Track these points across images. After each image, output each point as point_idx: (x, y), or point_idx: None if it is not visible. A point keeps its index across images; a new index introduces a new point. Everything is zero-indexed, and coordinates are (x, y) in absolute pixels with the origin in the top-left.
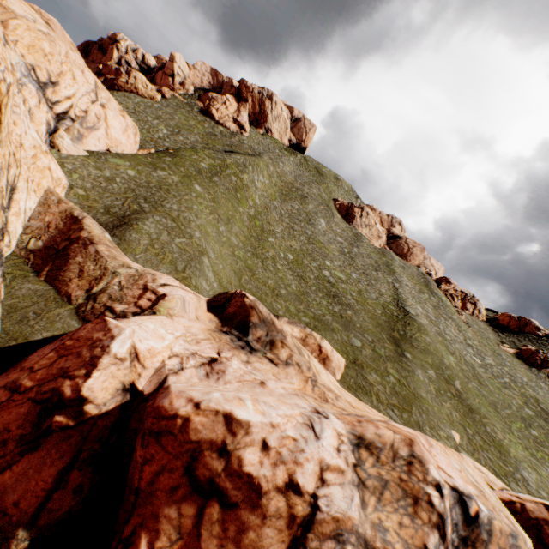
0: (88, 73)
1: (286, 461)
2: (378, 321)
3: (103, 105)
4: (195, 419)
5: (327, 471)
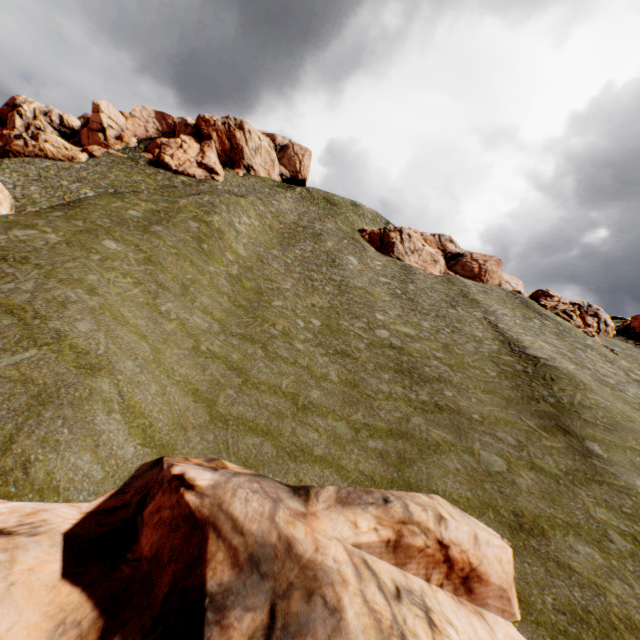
0: None
1: None
2: (502, 392)
3: None
4: None
5: None
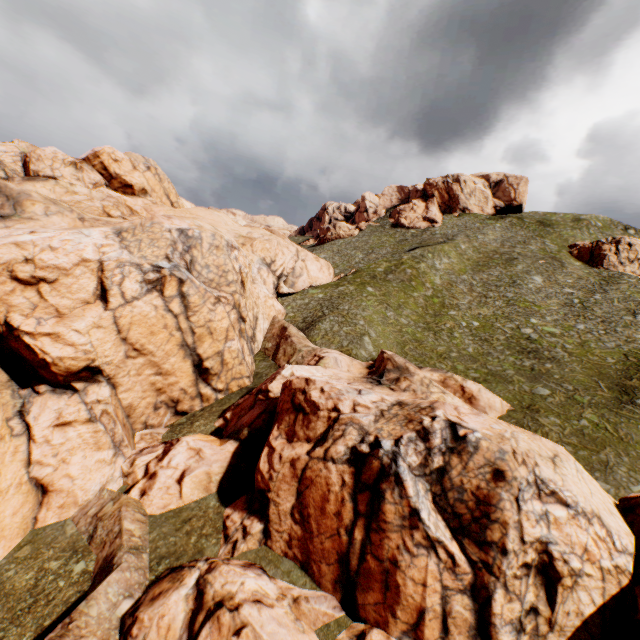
0: (291, 247)
1: (333, 398)
2: (602, 370)
3: (303, 260)
4: (294, 380)
5: (358, 406)
